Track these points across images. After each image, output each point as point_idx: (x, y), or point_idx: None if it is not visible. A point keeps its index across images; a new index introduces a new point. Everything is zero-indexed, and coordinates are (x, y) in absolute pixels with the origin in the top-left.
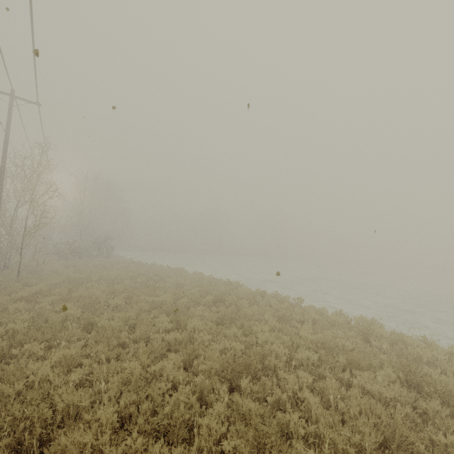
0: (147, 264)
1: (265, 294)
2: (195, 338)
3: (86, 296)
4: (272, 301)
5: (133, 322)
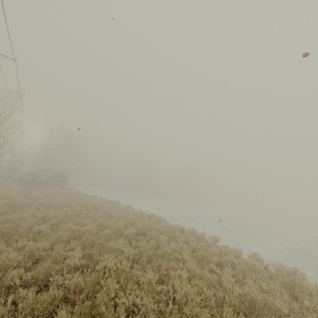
0: (90, 195)
1: (184, 230)
2: (100, 285)
3: (16, 220)
4: (190, 238)
5: (43, 254)
